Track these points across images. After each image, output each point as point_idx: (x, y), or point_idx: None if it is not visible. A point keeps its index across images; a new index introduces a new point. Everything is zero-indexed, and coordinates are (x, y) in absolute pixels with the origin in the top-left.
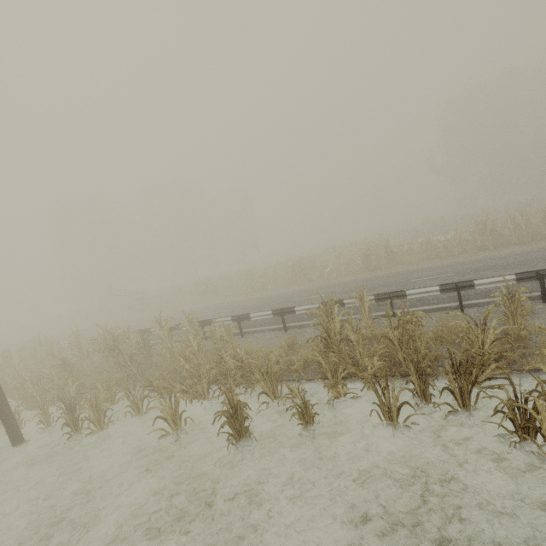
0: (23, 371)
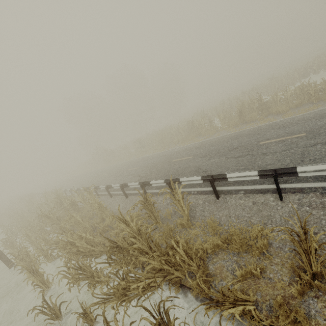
0: (29, 217)
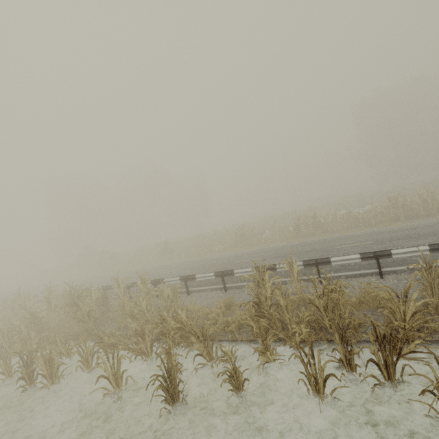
0: None
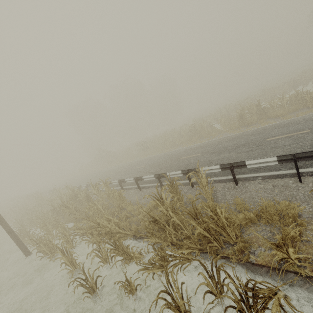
0: (42, 210)
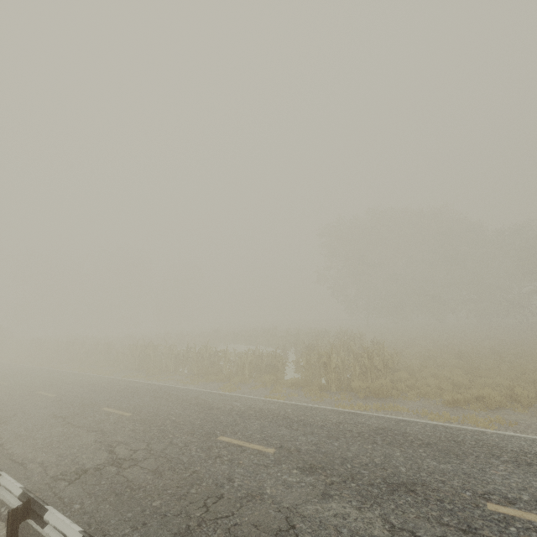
0: None
